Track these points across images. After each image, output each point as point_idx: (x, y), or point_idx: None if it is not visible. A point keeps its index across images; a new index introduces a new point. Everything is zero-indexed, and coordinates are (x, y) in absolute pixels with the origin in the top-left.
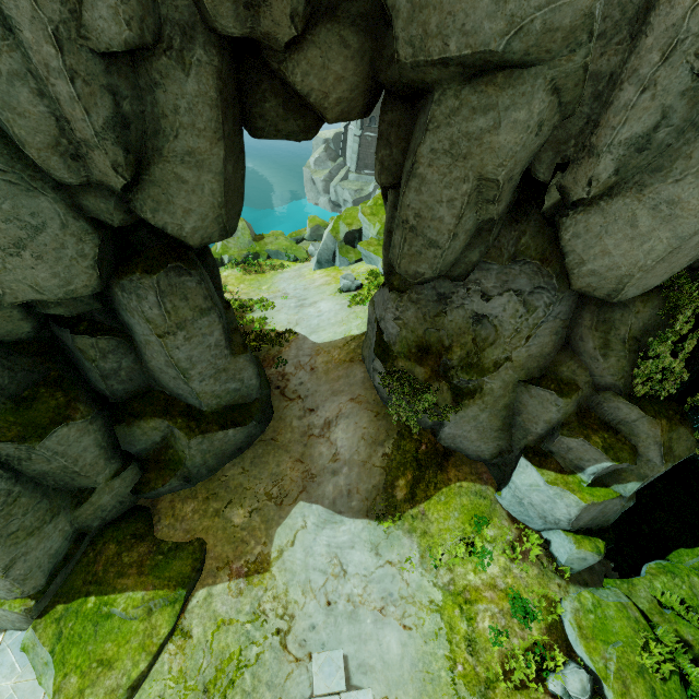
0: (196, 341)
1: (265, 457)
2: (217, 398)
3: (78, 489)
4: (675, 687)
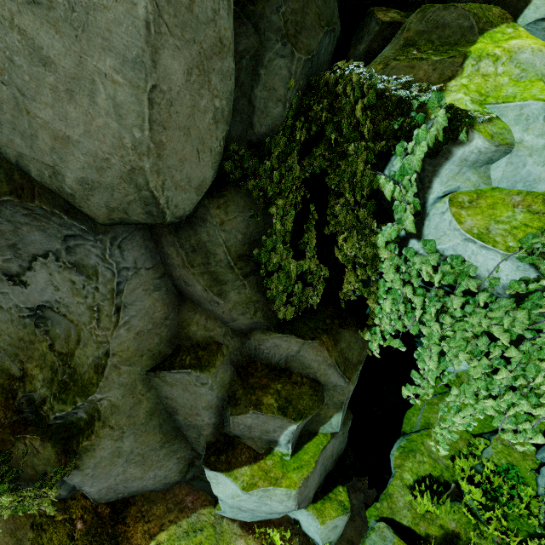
0: None
1: None
2: None
3: None
4: None
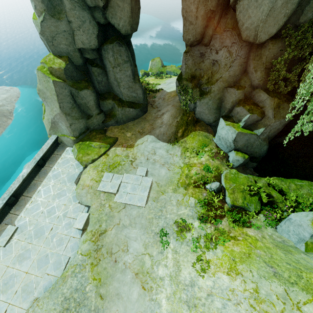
0: (122, 72)
1: (141, 122)
2: (128, 97)
3: (88, 115)
4: (254, 199)
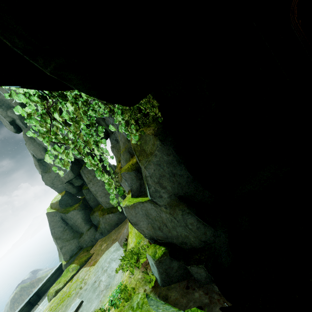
0: (95, 185)
1: (121, 226)
2: (108, 204)
3: (81, 233)
4: None
